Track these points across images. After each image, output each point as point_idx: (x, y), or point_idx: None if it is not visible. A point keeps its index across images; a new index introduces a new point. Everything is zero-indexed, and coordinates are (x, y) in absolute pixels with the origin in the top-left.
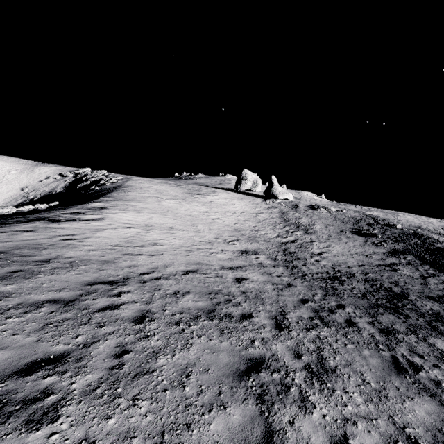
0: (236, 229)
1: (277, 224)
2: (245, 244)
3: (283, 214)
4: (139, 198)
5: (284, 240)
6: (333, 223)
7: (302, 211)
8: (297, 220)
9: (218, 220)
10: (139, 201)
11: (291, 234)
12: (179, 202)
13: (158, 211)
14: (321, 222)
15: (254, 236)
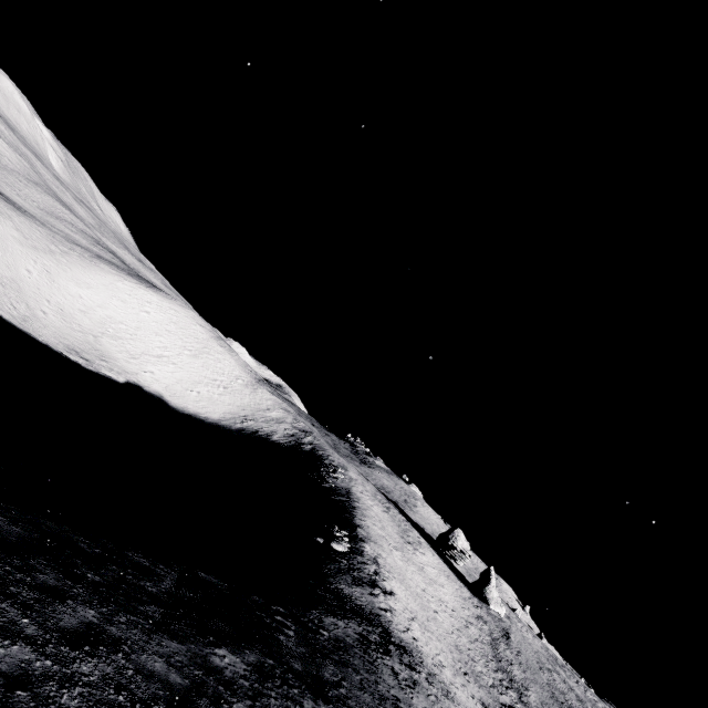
0: (457, 647)
1: (490, 659)
2: (476, 687)
3: (494, 642)
4: (379, 540)
5: (501, 698)
6: (550, 703)
7: (515, 650)
8: (509, 665)
9: (438, 615)
10: (382, 547)
11: (506, 690)
12: (402, 557)
13: (401, 578)
14: (536, 690)
15: (475, 671)
